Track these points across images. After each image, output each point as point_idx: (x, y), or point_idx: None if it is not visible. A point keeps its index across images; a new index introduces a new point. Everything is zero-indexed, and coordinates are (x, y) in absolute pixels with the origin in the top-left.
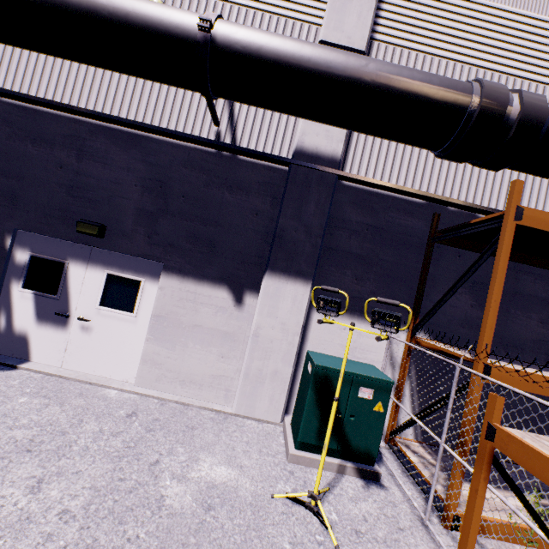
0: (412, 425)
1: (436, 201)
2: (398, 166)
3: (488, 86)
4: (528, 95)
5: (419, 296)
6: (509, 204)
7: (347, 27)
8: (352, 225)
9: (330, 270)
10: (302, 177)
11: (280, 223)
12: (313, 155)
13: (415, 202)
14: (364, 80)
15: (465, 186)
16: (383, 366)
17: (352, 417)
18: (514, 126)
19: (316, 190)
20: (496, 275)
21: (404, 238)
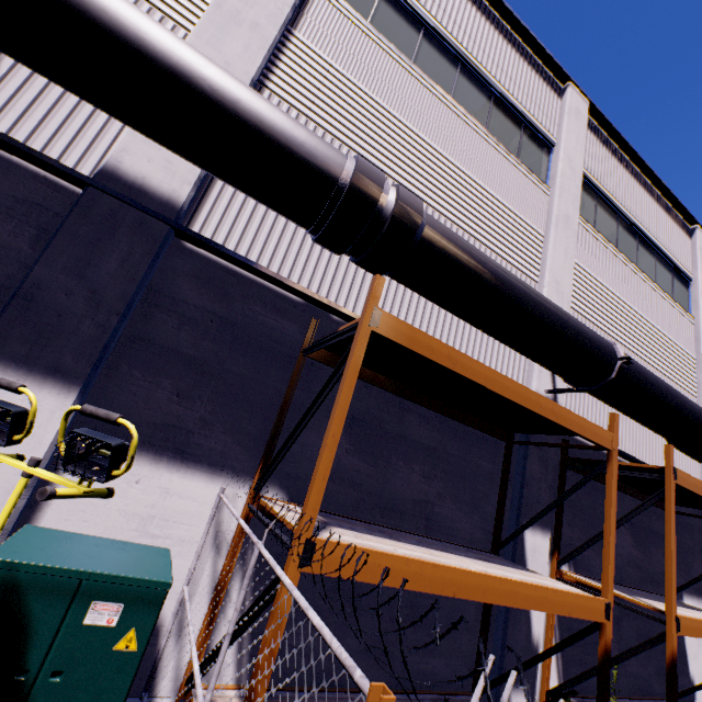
0: (215, 661)
1: (316, 302)
2: (274, 246)
3: (363, 163)
4: (406, 193)
5: (276, 431)
6: (367, 303)
7: (228, 50)
8: (189, 309)
9: (132, 375)
10: (105, 212)
11: (35, 273)
12: (135, 186)
13: (290, 299)
14: (198, 82)
15: (354, 294)
16: (198, 550)
17: (56, 675)
18: (389, 220)
19: (129, 238)
20: (340, 397)
21: (268, 343)
